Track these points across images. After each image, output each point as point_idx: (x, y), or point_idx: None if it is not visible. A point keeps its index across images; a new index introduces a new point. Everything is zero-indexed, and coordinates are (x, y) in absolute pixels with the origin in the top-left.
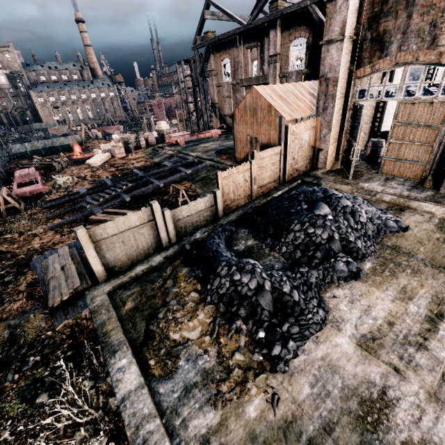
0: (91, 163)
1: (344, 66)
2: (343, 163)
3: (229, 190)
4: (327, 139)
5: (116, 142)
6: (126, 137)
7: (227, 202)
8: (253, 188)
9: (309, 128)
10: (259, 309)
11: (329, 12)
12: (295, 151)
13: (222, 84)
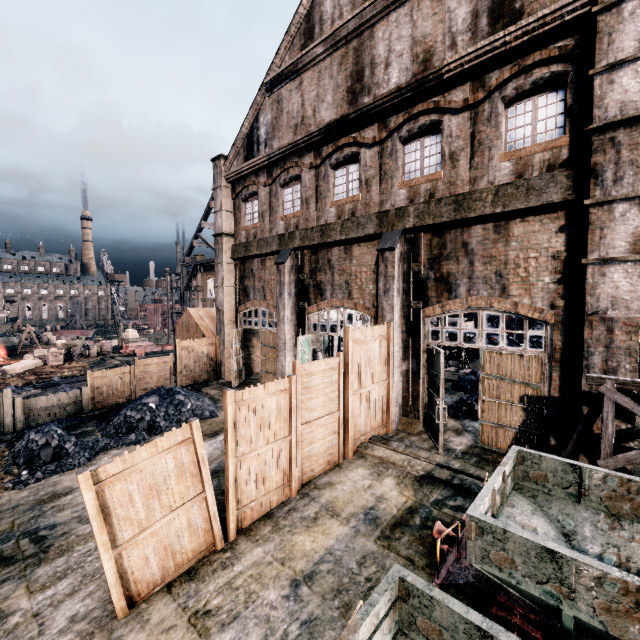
0: (8, 370)
1: (229, 303)
2: (242, 375)
3: (102, 389)
4: (224, 354)
5: (60, 348)
6: (71, 343)
7: (99, 400)
8: (133, 389)
9: (206, 344)
10: (37, 459)
11: (217, 271)
12: (190, 361)
13: (207, 299)
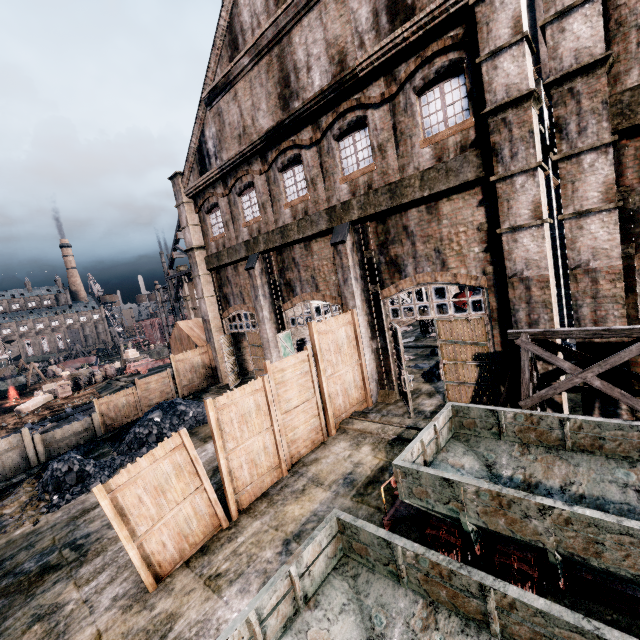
0: (22, 409)
1: (213, 312)
2: (238, 376)
3: (110, 412)
4: (217, 360)
5: (66, 379)
6: (76, 373)
7: (109, 423)
8: (139, 407)
9: (199, 354)
10: (64, 484)
11: (195, 284)
12: (187, 372)
13: (197, 307)
